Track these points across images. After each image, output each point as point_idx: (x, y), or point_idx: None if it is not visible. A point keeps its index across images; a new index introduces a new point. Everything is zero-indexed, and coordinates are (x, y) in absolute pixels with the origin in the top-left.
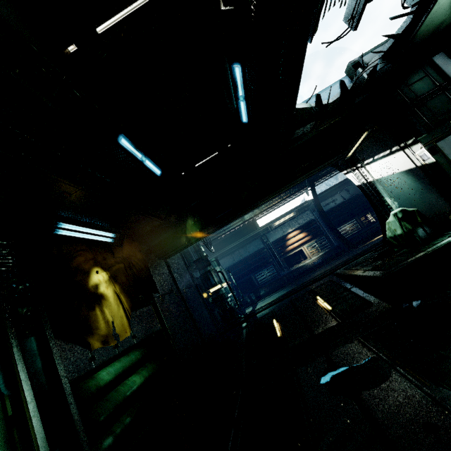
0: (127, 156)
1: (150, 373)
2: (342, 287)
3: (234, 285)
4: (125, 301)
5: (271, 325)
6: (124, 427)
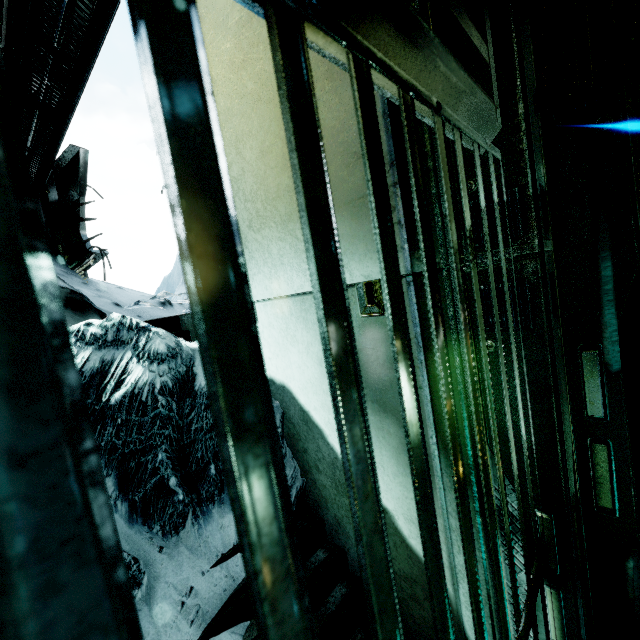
0: None
1: None
2: None
3: None
4: None
5: None
6: None
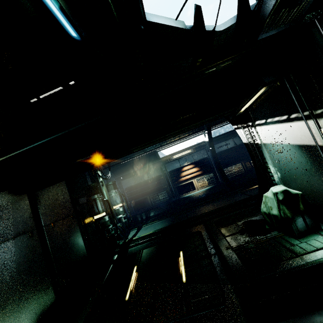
0: None
1: None
2: (206, 248)
3: (132, 202)
4: None
5: (130, 274)
6: None
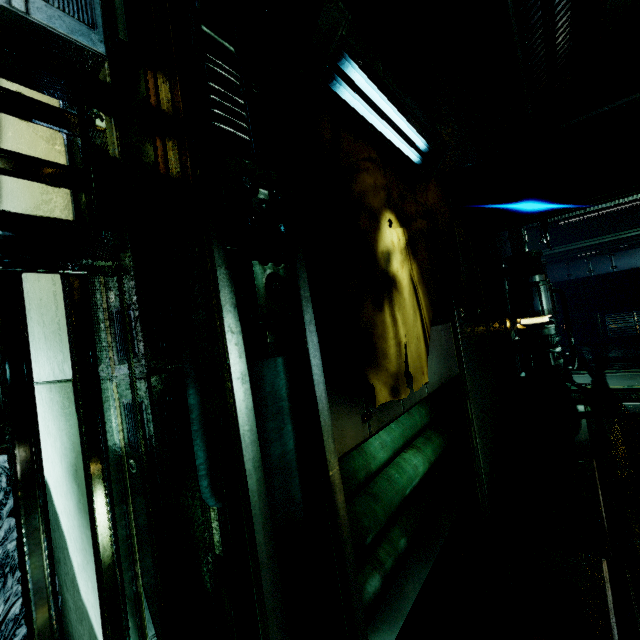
0: None
1: (436, 456)
2: None
3: None
4: (423, 305)
5: None
6: (396, 557)
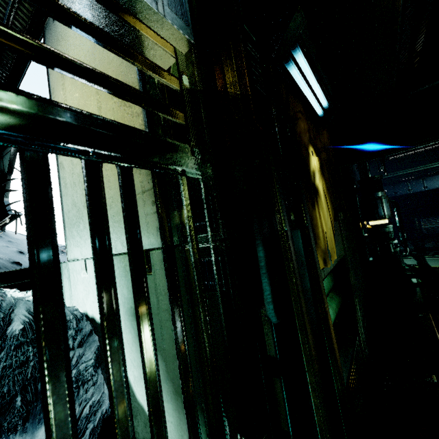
0: None
1: (338, 309)
2: None
3: None
4: (329, 208)
5: None
6: None
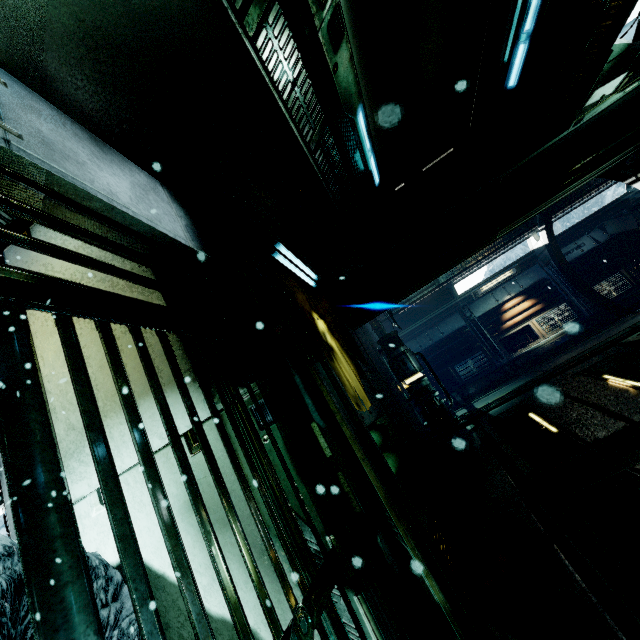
0: (358, 143)
1: (397, 465)
2: None
3: None
4: (350, 363)
5: (528, 420)
6: None
